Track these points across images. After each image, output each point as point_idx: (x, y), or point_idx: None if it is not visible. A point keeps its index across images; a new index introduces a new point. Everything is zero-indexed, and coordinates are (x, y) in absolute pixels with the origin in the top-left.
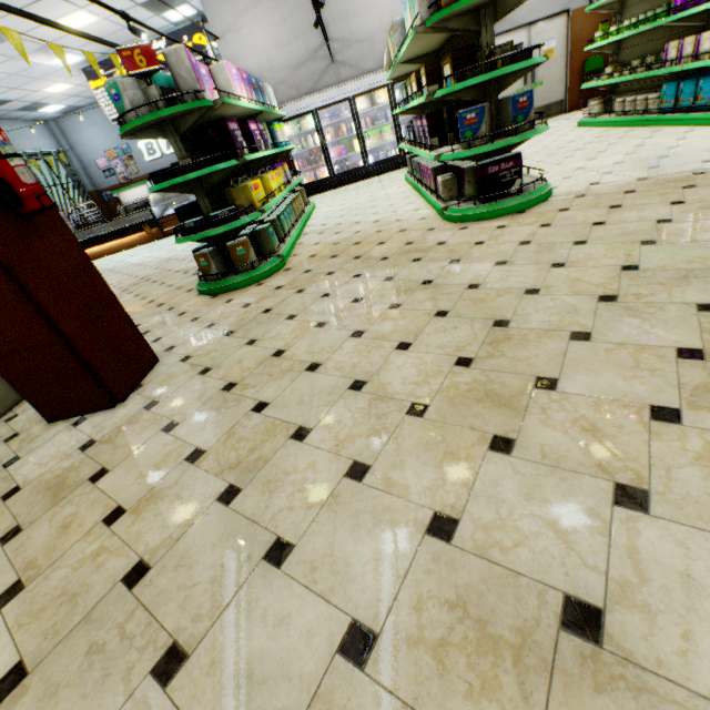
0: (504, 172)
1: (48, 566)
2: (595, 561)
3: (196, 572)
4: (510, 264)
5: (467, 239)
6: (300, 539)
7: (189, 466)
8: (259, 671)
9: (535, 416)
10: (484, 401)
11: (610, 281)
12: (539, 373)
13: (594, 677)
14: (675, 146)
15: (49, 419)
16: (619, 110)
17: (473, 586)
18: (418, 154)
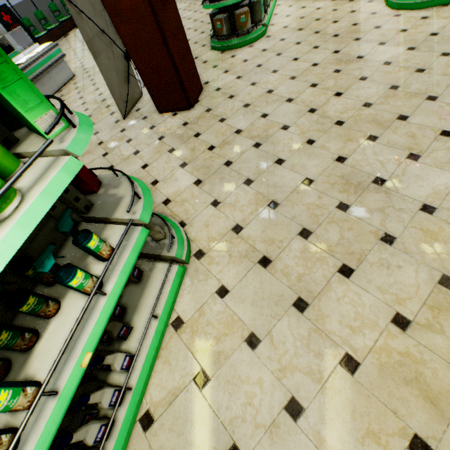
0: None
1: (193, 160)
2: (390, 171)
3: (250, 165)
4: (416, 50)
5: (396, 26)
6: (287, 159)
7: (237, 135)
8: (277, 185)
9: (391, 130)
10: (371, 122)
11: None
12: (402, 113)
13: (376, 191)
14: None
15: (160, 112)
16: None
17: (347, 173)
18: None
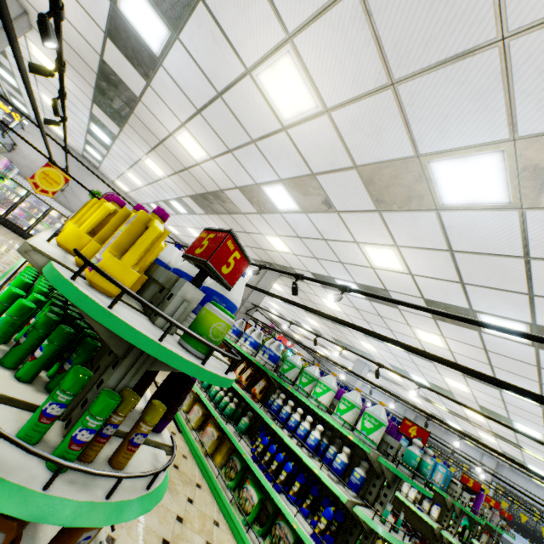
0: None
1: None
2: None
3: None
4: None
5: None
6: None
7: None
8: None
9: None
10: None
11: None
12: None
13: None
14: None
15: None
16: None
17: None
18: None
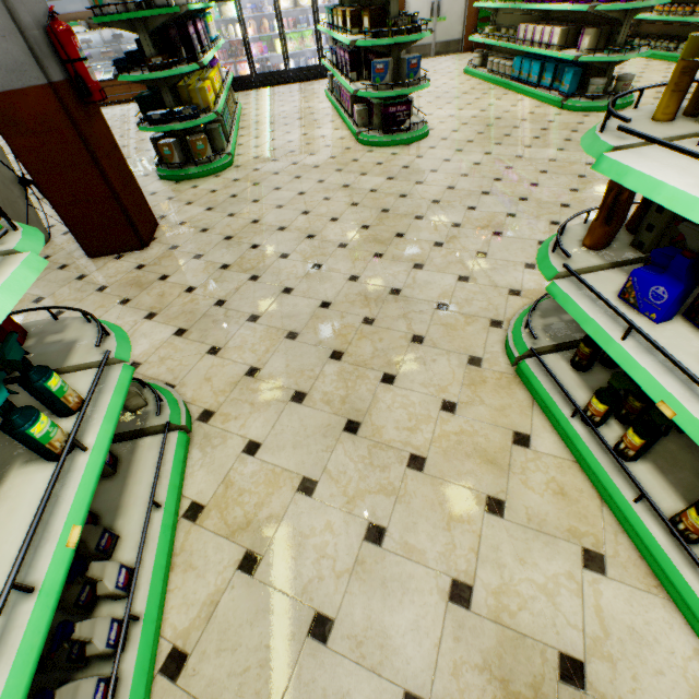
0: (399, 113)
1: (165, 307)
2: (402, 281)
3: (252, 300)
4: (395, 180)
5: (372, 160)
6: (296, 287)
7: (224, 271)
8: (291, 315)
9: (393, 246)
10: (373, 242)
11: (440, 194)
12: (398, 232)
13: (395, 301)
14: (507, 112)
15: (92, 256)
16: (490, 68)
17: (364, 290)
18: (340, 81)
